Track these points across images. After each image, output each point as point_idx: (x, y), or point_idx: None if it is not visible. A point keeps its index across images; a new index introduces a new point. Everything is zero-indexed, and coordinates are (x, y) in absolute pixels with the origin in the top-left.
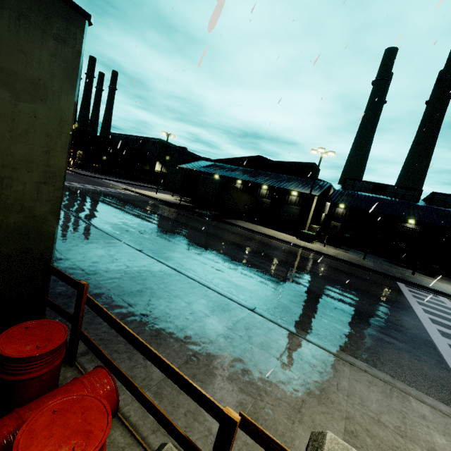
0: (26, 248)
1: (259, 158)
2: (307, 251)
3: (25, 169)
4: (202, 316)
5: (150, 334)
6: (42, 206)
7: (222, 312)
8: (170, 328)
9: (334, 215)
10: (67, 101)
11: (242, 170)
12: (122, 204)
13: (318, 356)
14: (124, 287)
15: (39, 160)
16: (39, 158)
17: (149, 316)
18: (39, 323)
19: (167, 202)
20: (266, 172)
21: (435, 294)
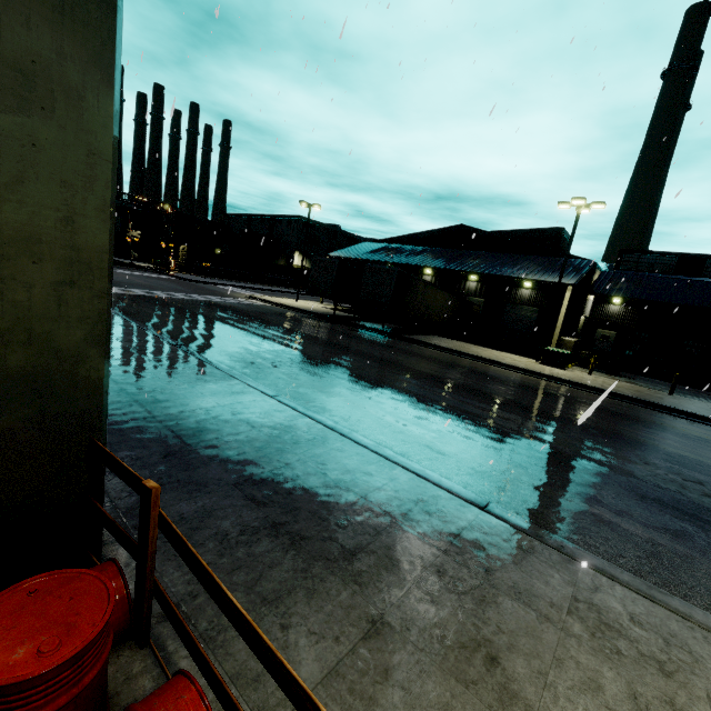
0: (49, 414)
1: (461, 229)
2: (560, 384)
3: (26, 257)
4: (389, 524)
5: (293, 567)
6: (71, 331)
7: (425, 514)
8: (330, 553)
9: (602, 318)
10: (98, 109)
11: (433, 251)
12: (246, 320)
13: (644, 619)
14: (246, 466)
15: (54, 237)
16: (54, 234)
17: (291, 527)
18: (59, 578)
19: (314, 313)
20: (475, 251)
21: None
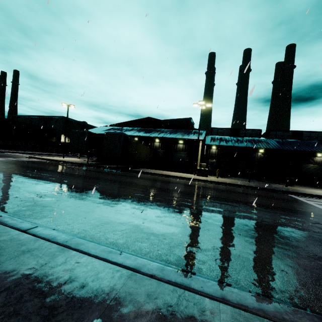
0: None
1: (149, 119)
2: (211, 183)
3: None
4: None
5: None
6: None
7: None
8: None
9: (210, 155)
10: None
11: (137, 129)
12: (22, 168)
13: None
14: None
15: None
16: None
17: None
18: None
19: (74, 163)
20: (156, 129)
21: (318, 198)
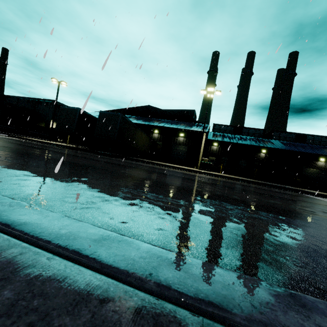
0: None
1: (149, 107)
2: (217, 177)
3: None
4: None
5: None
6: None
7: None
8: None
9: (210, 152)
10: None
11: (135, 117)
12: None
13: None
14: None
15: None
16: None
17: None
18: None
19: (62, 145)
20: (156, 118)
21: None
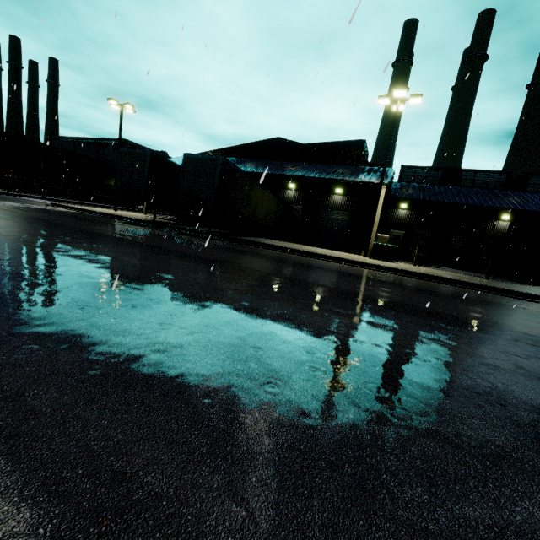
0: None
1: (278, 141)
2: (407, 276)
3: None
4: None
5: None
6: None
7: None
8: None
9: (394, 221)
10: None
11: (254, 161)
12: None
13: None
14: None
15: None
16: None
17: None
18: None
19: (129, 218)
20: (292, 162)
21: None
